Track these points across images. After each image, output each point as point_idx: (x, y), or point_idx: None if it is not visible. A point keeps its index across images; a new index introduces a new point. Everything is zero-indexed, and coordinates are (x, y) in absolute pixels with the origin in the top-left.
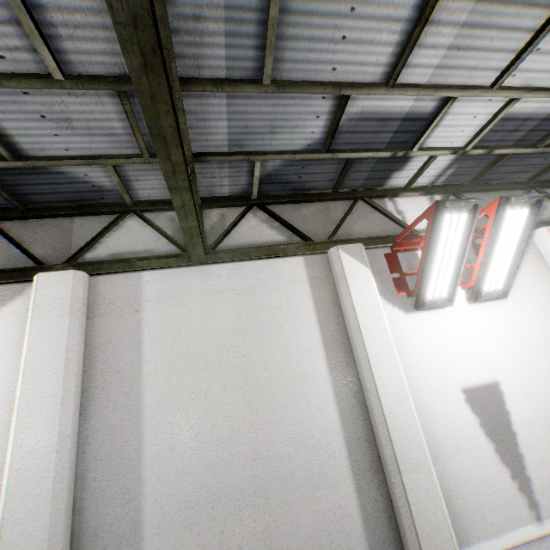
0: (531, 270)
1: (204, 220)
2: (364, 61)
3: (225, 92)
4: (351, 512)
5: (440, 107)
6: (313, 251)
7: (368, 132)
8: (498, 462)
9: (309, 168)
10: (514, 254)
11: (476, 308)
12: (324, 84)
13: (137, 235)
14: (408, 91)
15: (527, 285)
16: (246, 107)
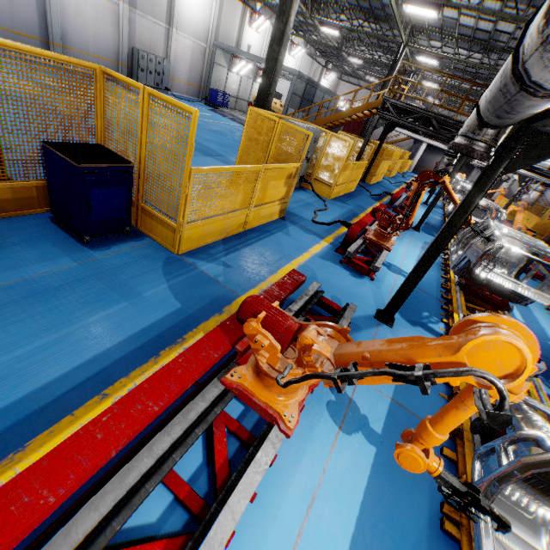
0: (264, 32)
1: None
2: None
3: None
4: None
5: (271, 1)
6: (244, 6)
7: None
8: None
9: None
10: (264, 29)
11: (255, 33)
12: None
13: None
14: None
15: (262, 35)
16: None
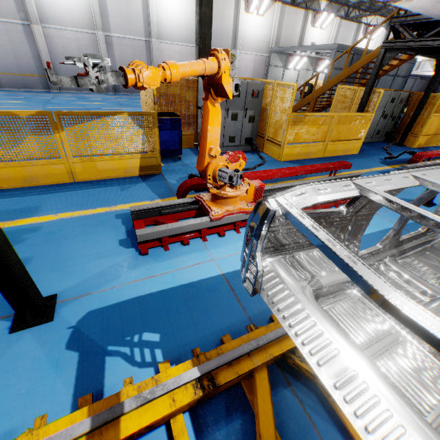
0: (330, 26)
1: None
2: None
3: None
4: None
5: None
6: (306, 10)
7: None
8: None
9: None
10: (328, 23)
11: (319, 30)
12: None
13: None
14: None
15: (328, 29)
16: None
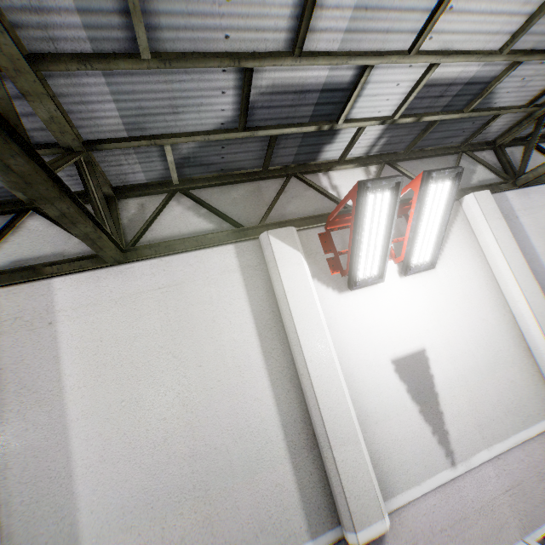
0: (459, 237)
1: (121, 212)
2: (261, 27)
3: (97, 70)
4: (289, 488)
5: (359, 76)
6: (243, 238)
7: (286, 106)
8: (421, 422)
9: (230, 147)
10: (439, 227)
11: (407, 281)
12: (219, 56)
13: (43, 237)
14: (319, 60)
15: (455, 253)
16: (132, 86)
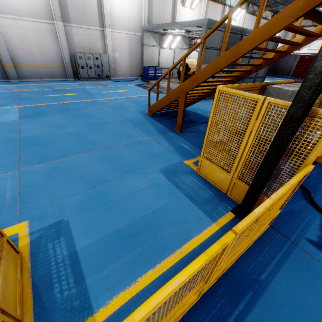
0: (199, 7)
1: None
2: None
3: None
4: None
5: None
6: None
7: None
8: None
9: None
10: (197, 3)
11: (190, 11)
12: None
13: None
14: None
15: (197, 10)
16: None
